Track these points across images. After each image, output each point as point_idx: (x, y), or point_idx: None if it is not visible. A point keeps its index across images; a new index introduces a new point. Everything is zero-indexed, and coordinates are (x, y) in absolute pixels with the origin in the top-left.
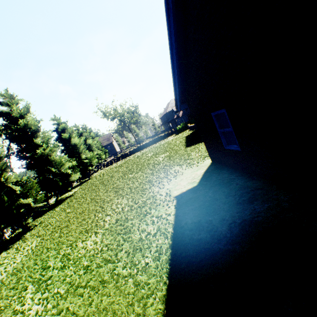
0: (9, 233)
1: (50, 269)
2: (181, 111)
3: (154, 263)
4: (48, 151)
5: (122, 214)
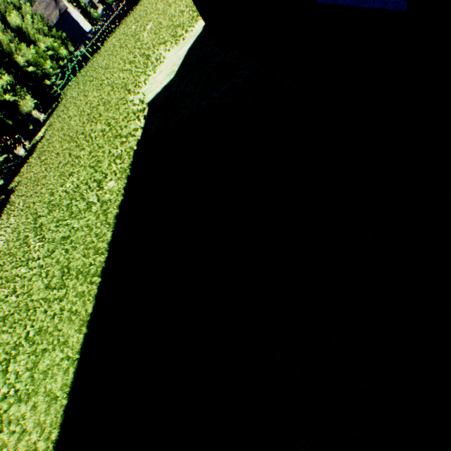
0: None
1: (40, 218)
2: None
3: (116, 183)
4: None
5: (94, 145)
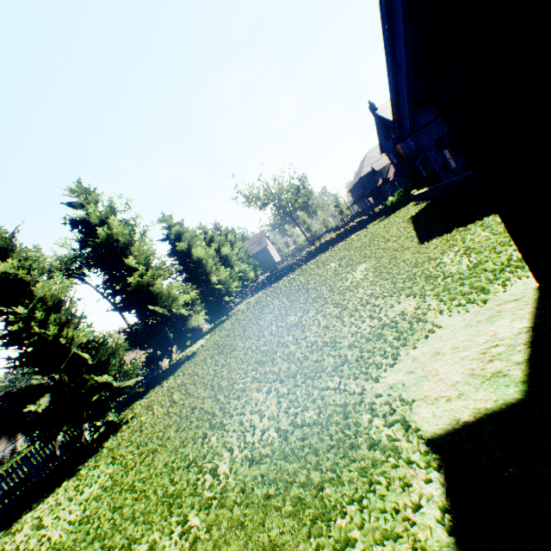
0: (93, 429)
1: None
2: (411, 135)
3: None
4: (150, 278)
5: (255, 467)
